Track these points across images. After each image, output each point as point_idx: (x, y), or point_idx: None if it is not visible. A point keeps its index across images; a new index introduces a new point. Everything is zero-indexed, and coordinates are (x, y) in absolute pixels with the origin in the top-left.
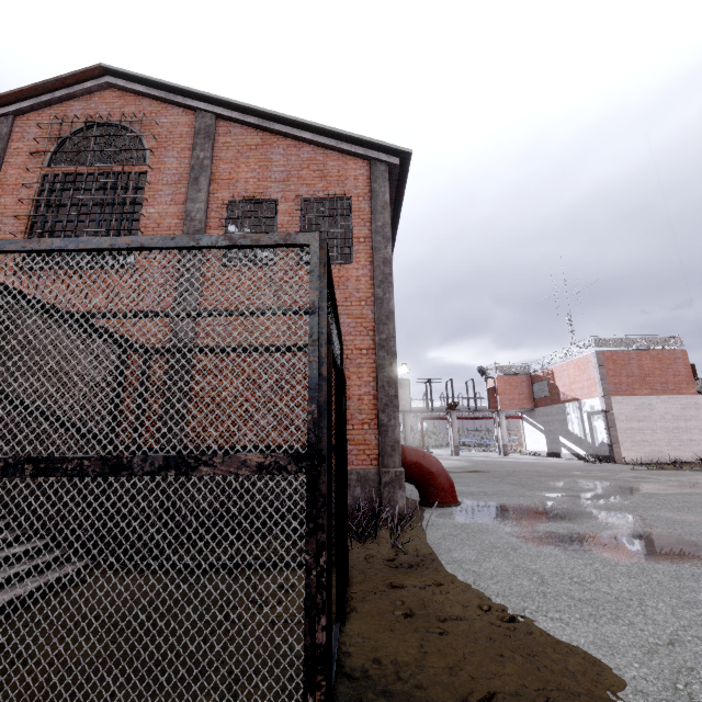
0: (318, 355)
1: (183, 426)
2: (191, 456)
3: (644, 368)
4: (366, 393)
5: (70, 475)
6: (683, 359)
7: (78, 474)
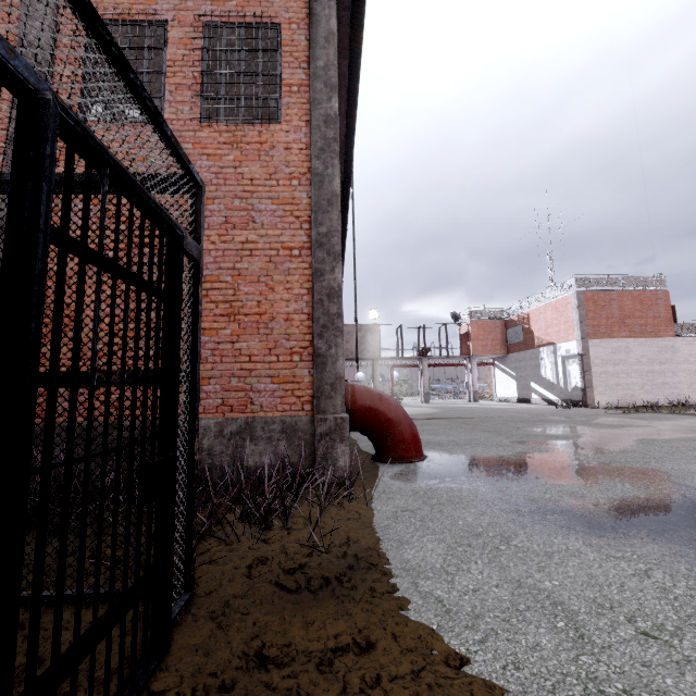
0: None
1: None
2: None
3: (624, 309)
4: (298, 311)
5: None
6: (665, 300)
7: None
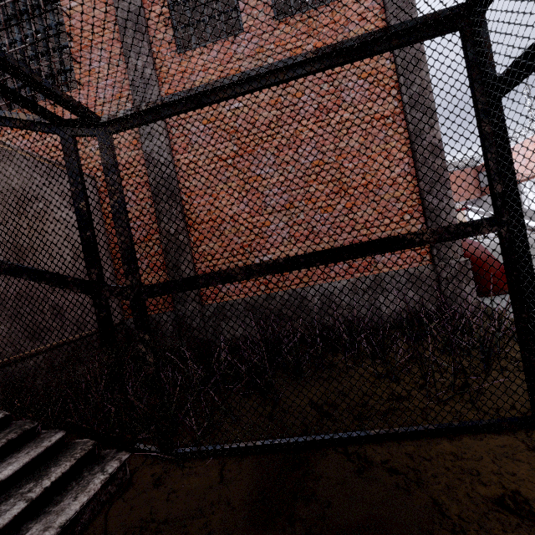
0: None
1: (190, 258)
2: None
3: None
4: (401, 174)
5: None
6: None
7: None
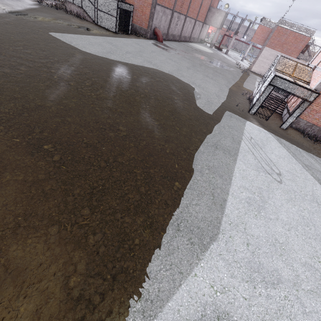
0: (117, 10)
1: None
2: (111, 15)
3: (287, 40)
4: (148, 14)
5: (107, 14)
6: (306, 42)
7: (107, 14)
